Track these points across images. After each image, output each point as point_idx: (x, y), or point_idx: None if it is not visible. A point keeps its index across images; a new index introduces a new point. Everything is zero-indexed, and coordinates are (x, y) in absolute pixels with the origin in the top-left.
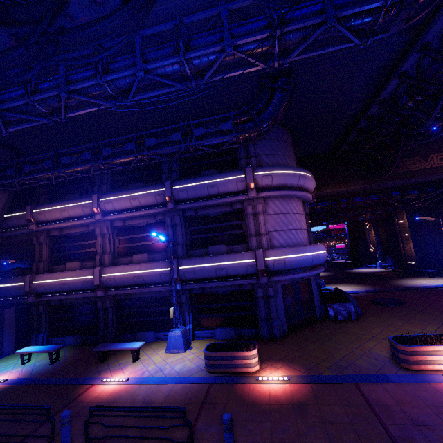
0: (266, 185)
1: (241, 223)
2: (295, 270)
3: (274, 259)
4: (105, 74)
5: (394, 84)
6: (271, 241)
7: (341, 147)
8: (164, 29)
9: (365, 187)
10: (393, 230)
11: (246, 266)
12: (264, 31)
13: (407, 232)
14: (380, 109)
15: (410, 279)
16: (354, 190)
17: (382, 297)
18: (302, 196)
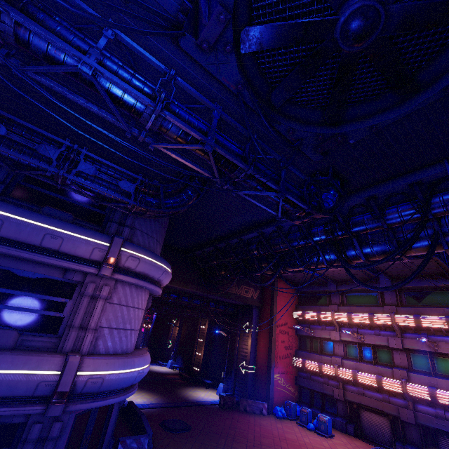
0: (129, 267)
1: (65, 302)
2: (109, 393)
3: (90, 375)
4: (11, 4)
5: (254, 235)
6: (97, 341)
7: (197, 251)
8: (150, 62)
9: (196, 292)
10: (194, 331)
11: (40, 381)
12: (241, 161)
13: (204, 338)
14: (237, 243)
15: (193, 388)
16: (188, 290)
17: (171, 416)
18: (155, 290)
